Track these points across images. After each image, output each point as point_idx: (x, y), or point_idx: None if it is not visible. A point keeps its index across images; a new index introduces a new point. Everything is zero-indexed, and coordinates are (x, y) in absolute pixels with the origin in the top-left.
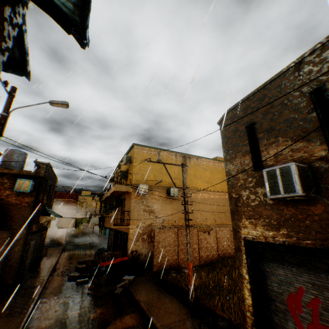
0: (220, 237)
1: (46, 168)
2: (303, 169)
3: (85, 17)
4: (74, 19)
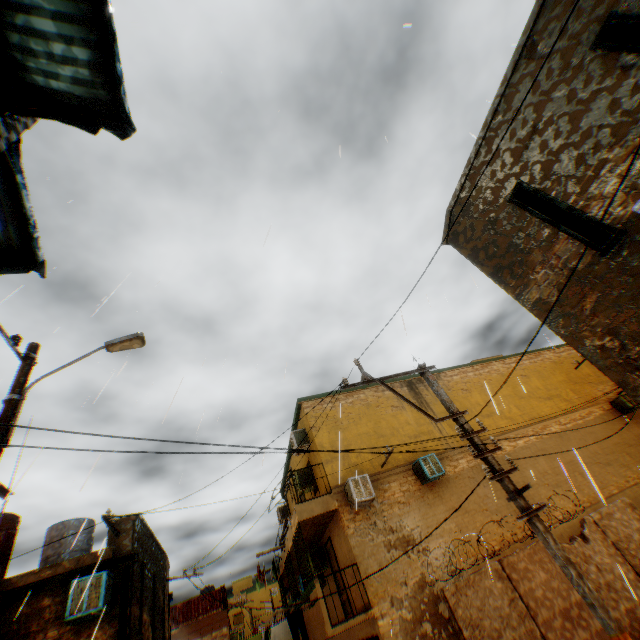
0: (618, 535)
1: (134, 530)
2: None
3: (116, 81)
4: (99, 98)
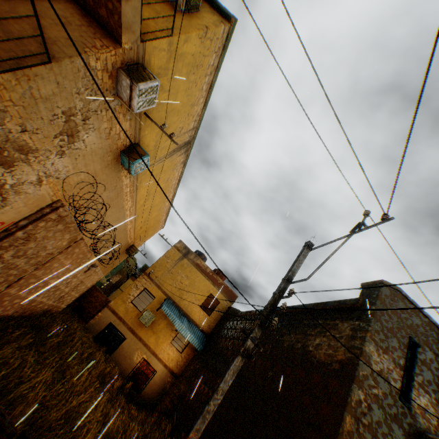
0: (85, 282)
1: None
2: None
3: None
4: None
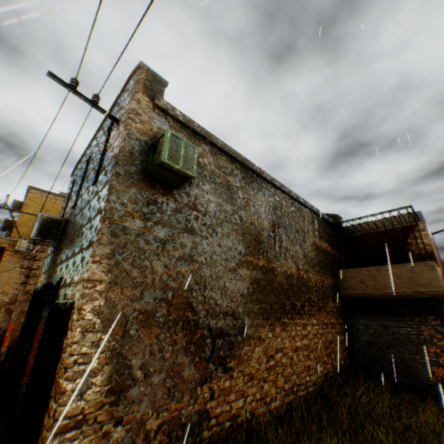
0: None
1: None
2: (56, 221)
3: None
4: None
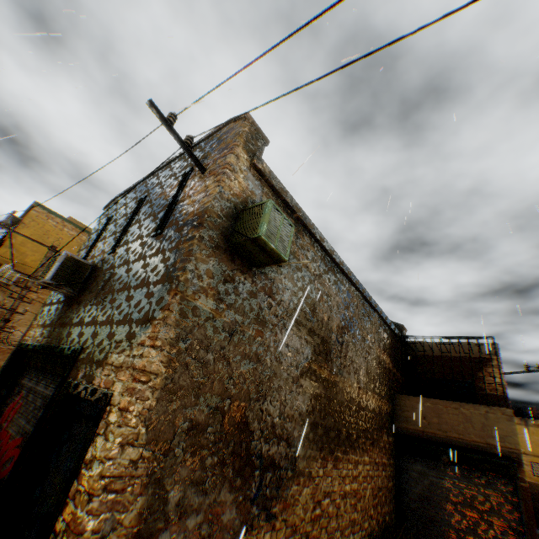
0: None
1: None
2: (81, 264)
3: None
4: None
